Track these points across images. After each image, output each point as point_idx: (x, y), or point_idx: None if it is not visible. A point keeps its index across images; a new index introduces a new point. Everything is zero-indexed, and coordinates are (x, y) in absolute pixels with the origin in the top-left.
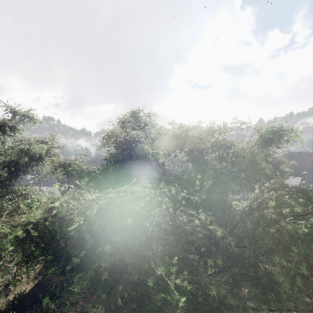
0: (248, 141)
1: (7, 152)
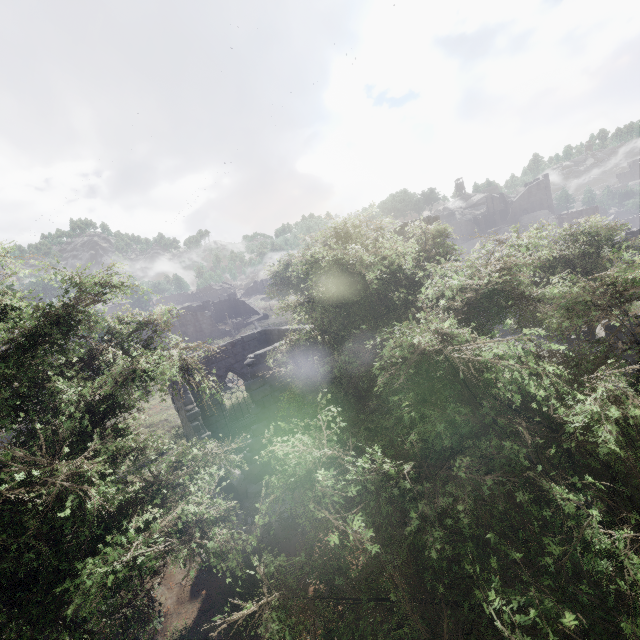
0: (570, 233)
1: (71, 361)
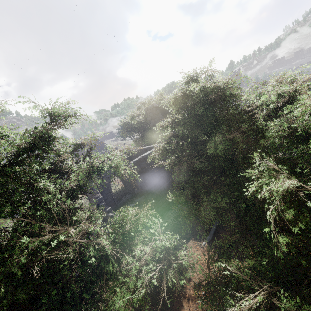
0: None
1: None
